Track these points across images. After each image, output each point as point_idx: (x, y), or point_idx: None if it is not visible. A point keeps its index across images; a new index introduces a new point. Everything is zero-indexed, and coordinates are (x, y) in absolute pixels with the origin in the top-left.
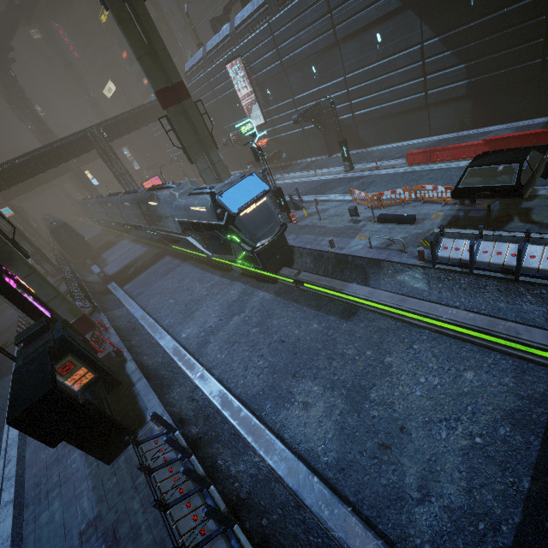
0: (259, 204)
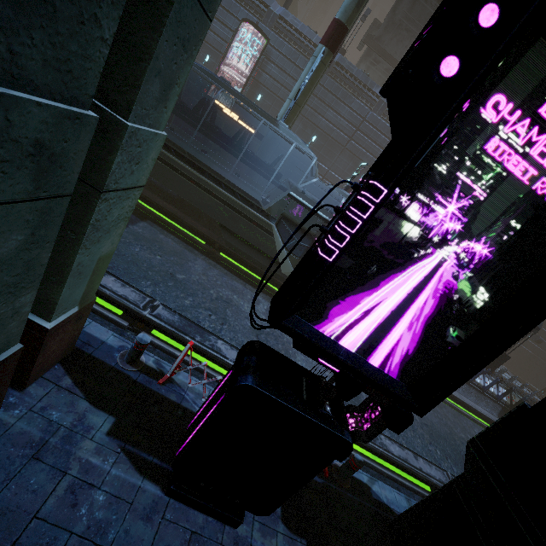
0: None
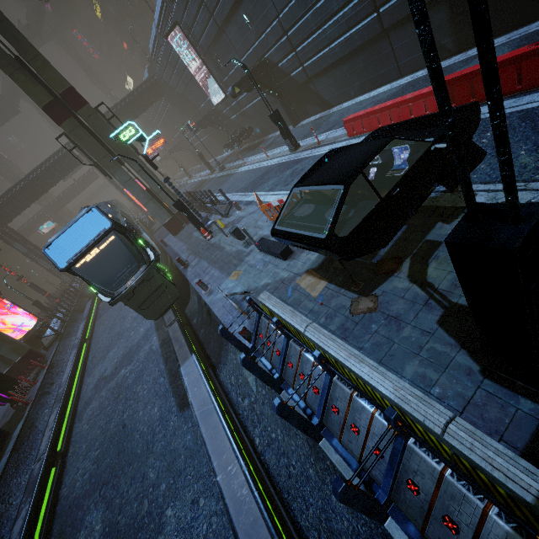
0: (104, 246)
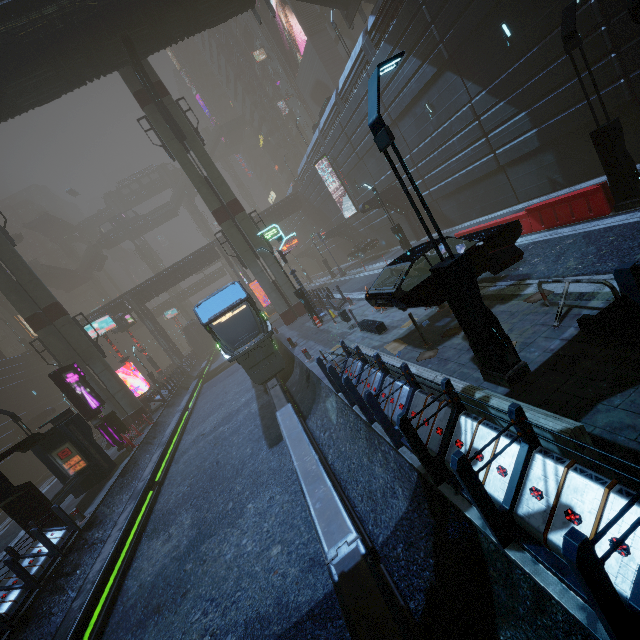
0: (236, 312)
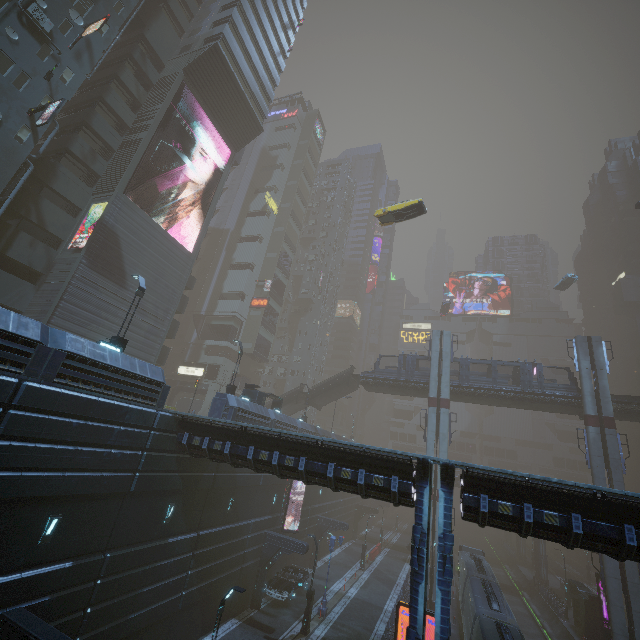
0: None
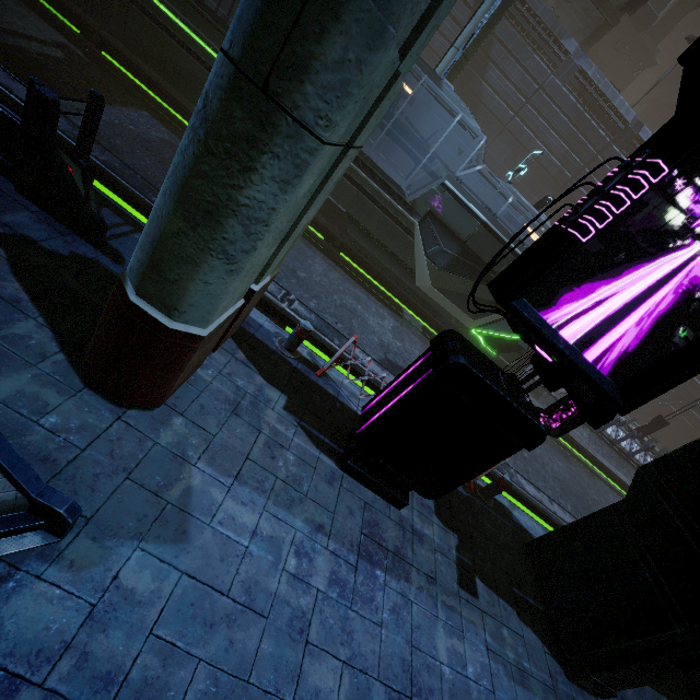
0: None
